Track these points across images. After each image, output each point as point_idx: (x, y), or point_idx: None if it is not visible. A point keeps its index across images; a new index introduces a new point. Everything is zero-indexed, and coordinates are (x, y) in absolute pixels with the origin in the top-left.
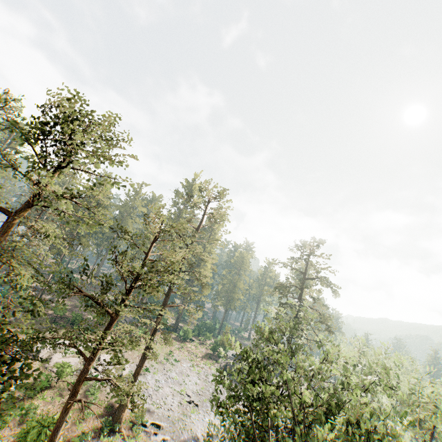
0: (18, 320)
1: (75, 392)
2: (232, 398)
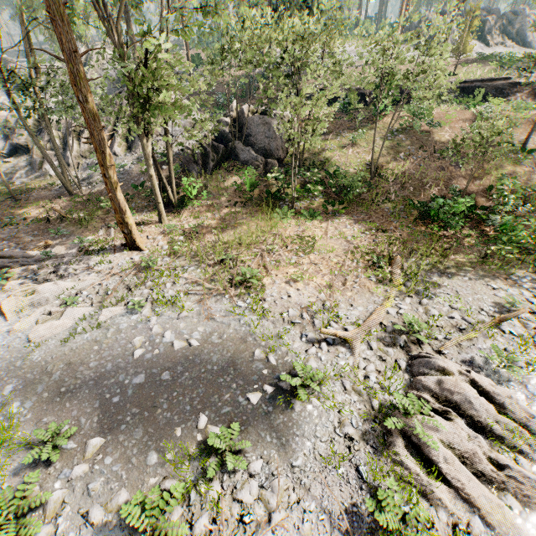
0: None
1: None
2: None
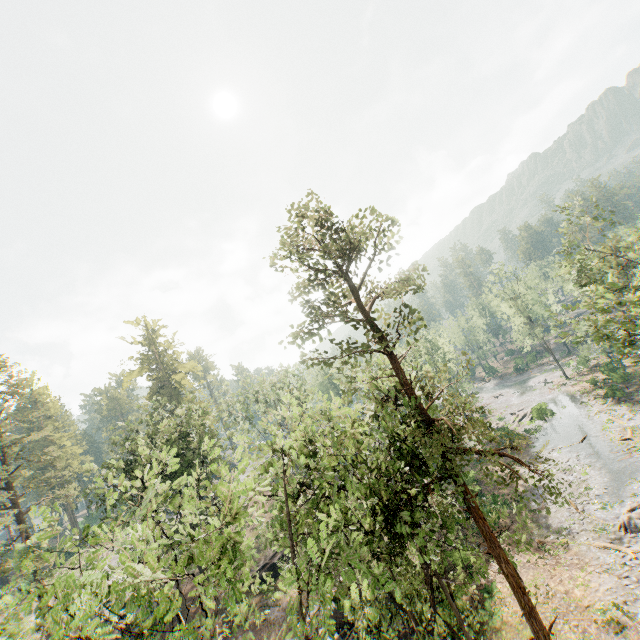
0: None
1: None
2: None
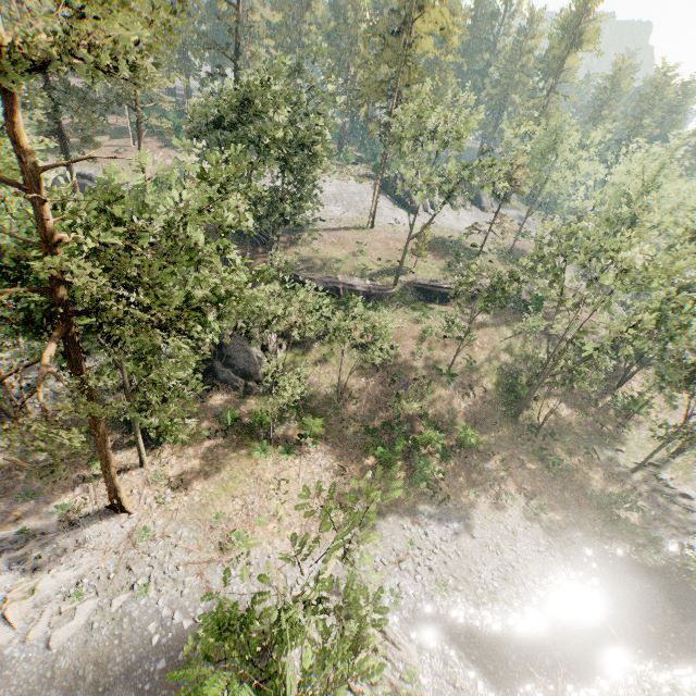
0: (172, 145)
1: (138, 130)
2: (195, 113)
